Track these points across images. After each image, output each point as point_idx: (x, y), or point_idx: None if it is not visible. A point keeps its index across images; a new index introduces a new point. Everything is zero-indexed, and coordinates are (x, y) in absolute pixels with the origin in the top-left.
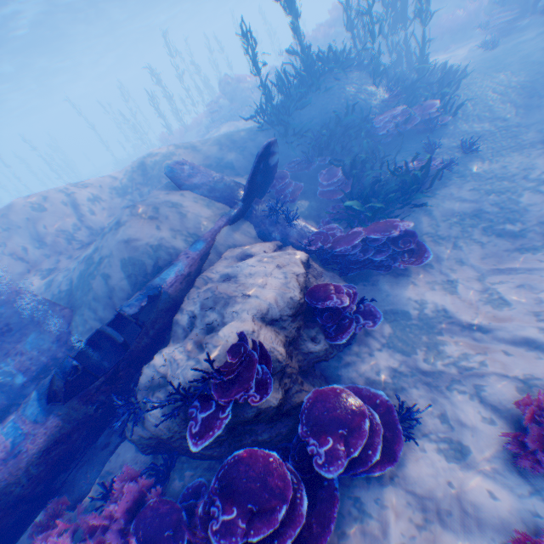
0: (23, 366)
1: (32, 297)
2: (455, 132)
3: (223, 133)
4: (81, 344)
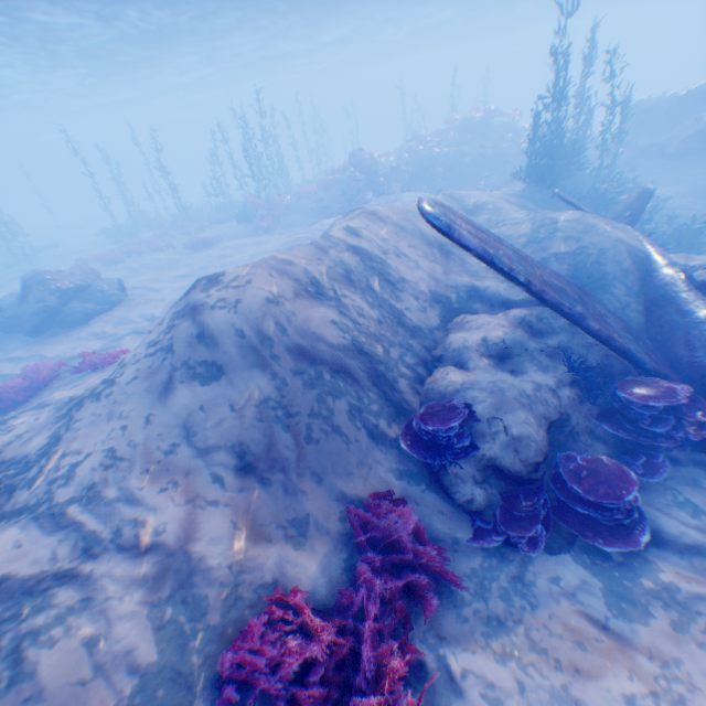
0: (619, 328)
1: (560, 276)
2: (669, 215)
3: (407, 199)
4: (690, 296)
